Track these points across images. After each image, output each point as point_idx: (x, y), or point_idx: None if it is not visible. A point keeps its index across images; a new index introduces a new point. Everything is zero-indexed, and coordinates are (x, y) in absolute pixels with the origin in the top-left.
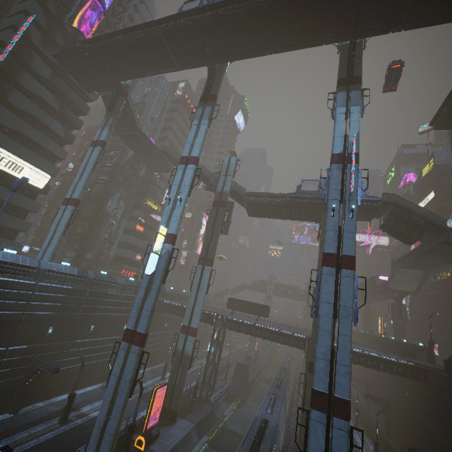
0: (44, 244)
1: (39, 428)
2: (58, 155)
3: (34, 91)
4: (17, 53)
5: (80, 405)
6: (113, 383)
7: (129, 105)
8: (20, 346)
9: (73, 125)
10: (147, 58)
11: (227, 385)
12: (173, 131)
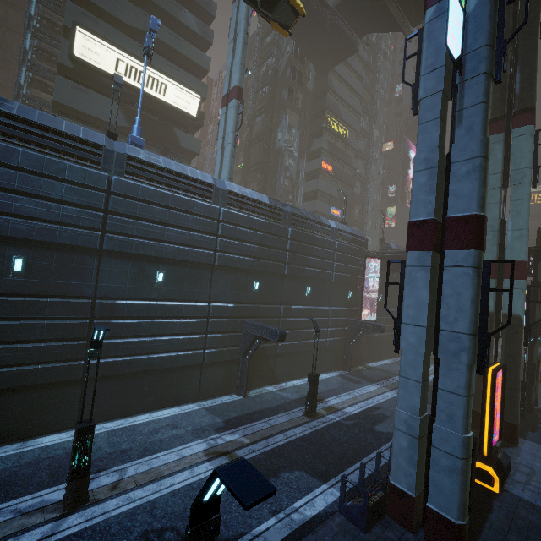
0: (215, 171)
1: (281, 419)
2: (200, 65)
3: None
4: None
5: (322, 395)
6: (415, 341)
7: None
8: (224, 304)
9: (205, 14)
10: None
11: None
12: None
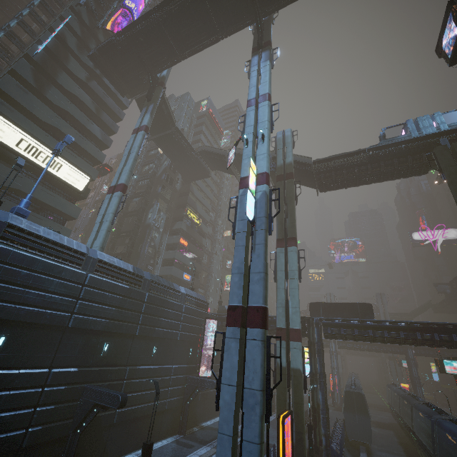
0: (90, 238)
1: None
2: (96, 157)
3: (71, 90)
4: (54, 53)
5: None
6: (229, 399)
7: (165, 101)
8: (68, 368)
9: (109, 129)
10: (186, 32)
11: (342, 427)
12: (203, 143)
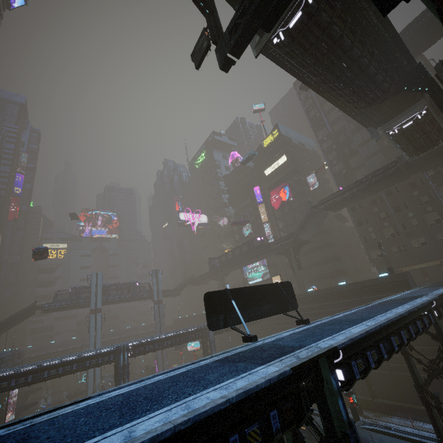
0: None
1: None
2: None
3: None
4: None
5: None
6: None
7: None
8: None
9: None
10: None
11: None
12: None
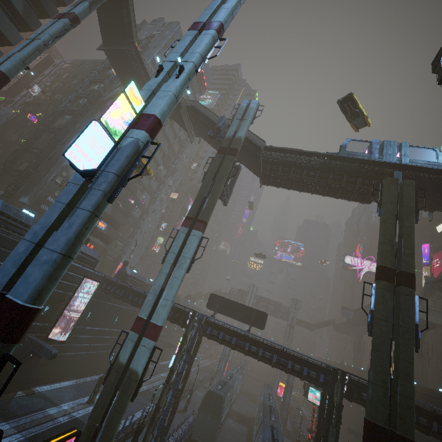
0: None
1: None
2: (4, 33)
3: None
4: None
5: None
6: None
7: (128, 5)
8: None
9: (41, 7)
10: None
11: (188, 425)
12: None
